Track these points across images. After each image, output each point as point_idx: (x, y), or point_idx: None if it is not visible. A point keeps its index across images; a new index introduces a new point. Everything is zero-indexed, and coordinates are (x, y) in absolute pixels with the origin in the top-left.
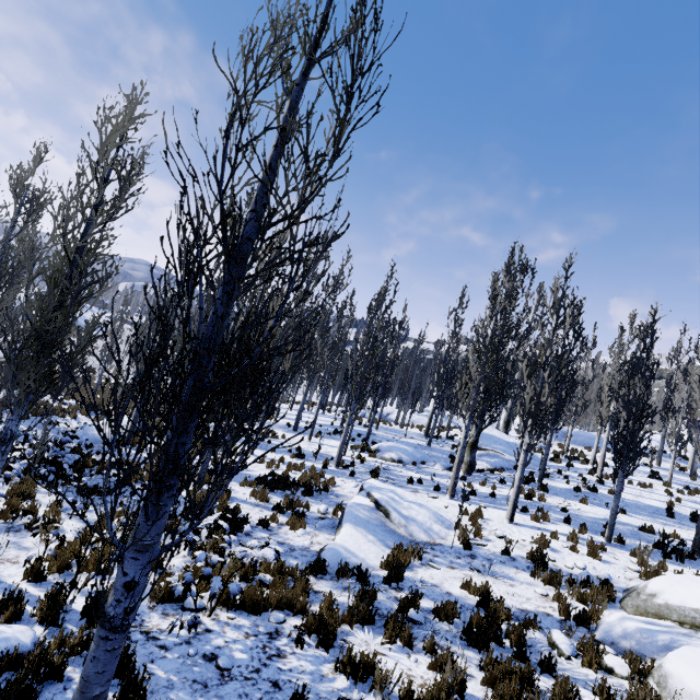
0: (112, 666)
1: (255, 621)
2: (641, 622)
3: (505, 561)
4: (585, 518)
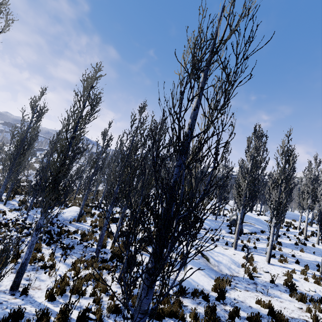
0: None
1: None
2: None
3: (273, 287)
4: (305, 261)
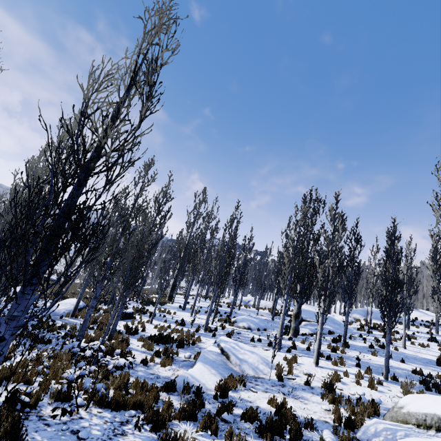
0: None
1: (115, 415)
2: (388, 425)
3: (306, 389)
4: (373, 365)
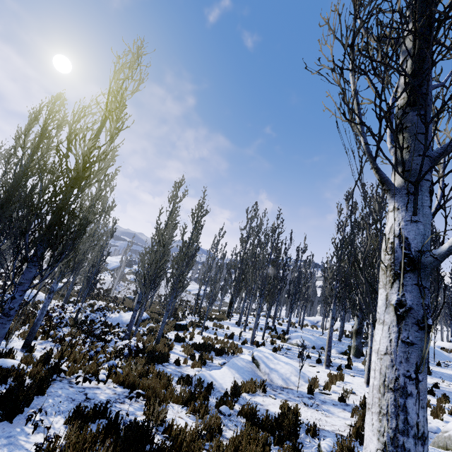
0: (1, 331)
1: (125, 391)
2: None
3: (337, 404)
4: None
